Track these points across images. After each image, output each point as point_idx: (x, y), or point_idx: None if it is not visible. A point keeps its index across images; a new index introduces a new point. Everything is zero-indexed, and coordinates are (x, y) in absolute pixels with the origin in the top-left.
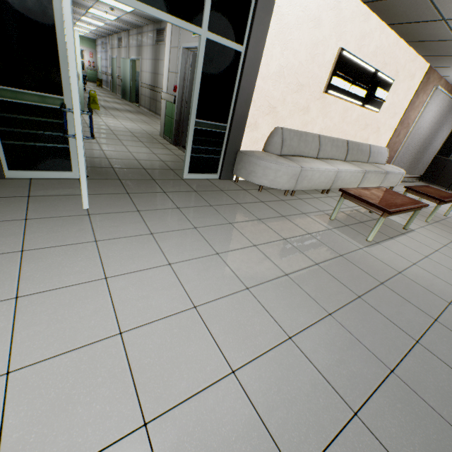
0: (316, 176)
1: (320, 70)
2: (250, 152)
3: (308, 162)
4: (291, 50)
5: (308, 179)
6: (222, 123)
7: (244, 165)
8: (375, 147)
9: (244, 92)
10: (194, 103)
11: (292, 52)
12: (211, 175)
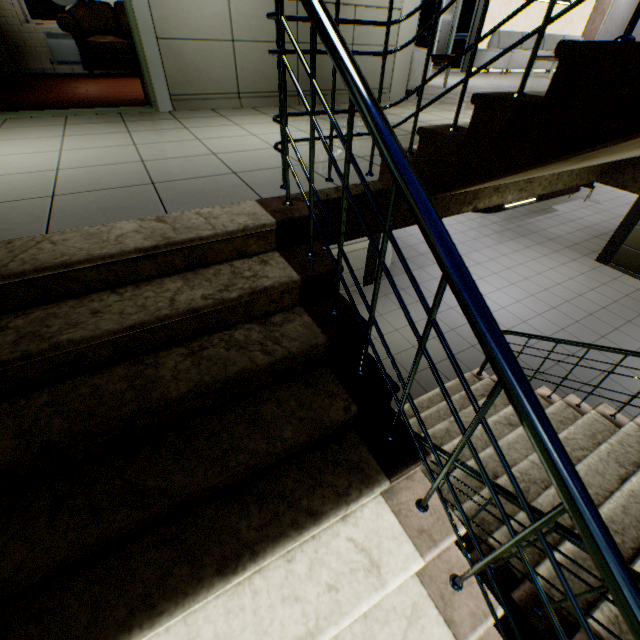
0: (520, 59)
1: None
2: (480, 50)
3: (515, 50)
4: None
5: (515, 61)
6: (466, 34)
7: (477, 59)
8: (568, 38)
9: (479, 13)
10: (456, 24)
11: None
12: (457, 70)
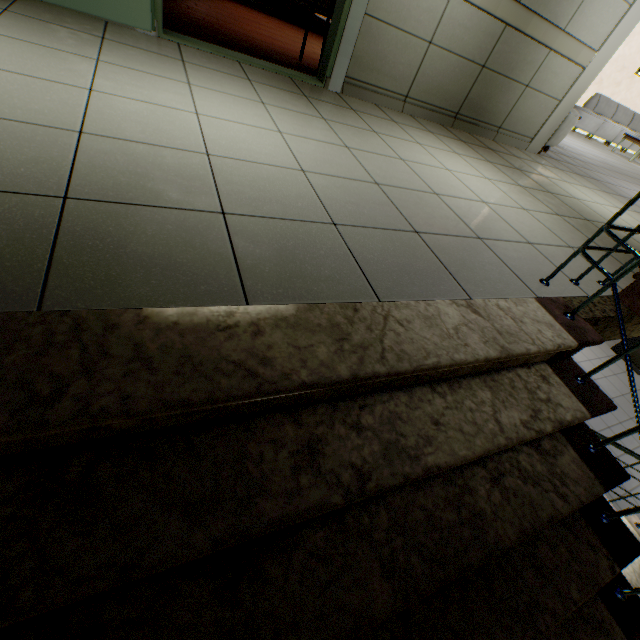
0: (608, 130)
1: (639, 59)
2: (578, 106)
3: (607, 119)
4: (628, 47)
5: (604, 130)
6: None
7: None
8: None
9: None
10: None
11: (628, 48)
12: None
